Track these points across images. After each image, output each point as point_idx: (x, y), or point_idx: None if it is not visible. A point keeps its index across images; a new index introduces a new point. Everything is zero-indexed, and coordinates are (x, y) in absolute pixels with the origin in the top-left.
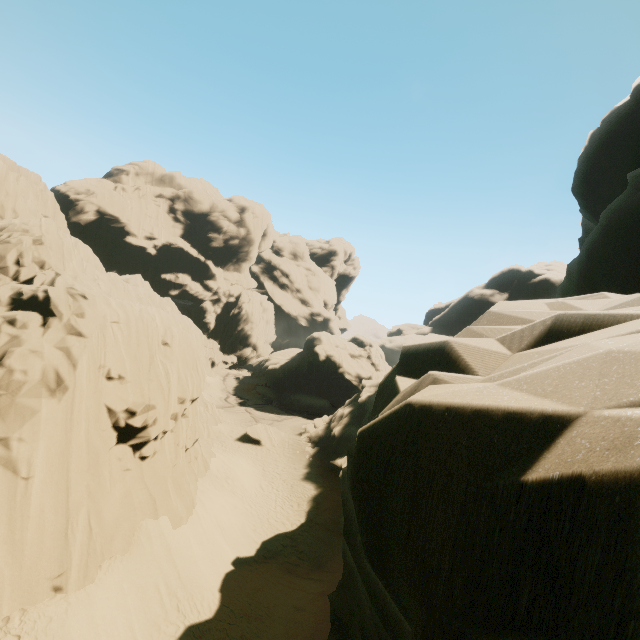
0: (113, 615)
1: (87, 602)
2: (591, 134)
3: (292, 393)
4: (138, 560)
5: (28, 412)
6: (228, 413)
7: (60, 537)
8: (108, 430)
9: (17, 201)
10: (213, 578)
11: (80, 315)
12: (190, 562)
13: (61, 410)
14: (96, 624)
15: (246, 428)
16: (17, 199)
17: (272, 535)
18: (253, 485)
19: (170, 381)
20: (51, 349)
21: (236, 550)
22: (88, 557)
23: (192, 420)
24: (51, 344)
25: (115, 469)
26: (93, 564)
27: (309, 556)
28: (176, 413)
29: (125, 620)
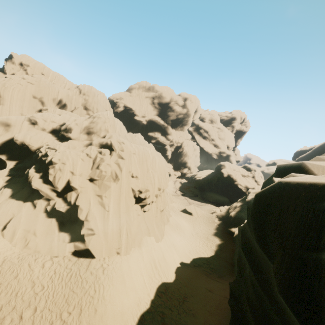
0: (136, 268)
1: (127, 260)
2: None
3: (208, 192)
4: (143, 251)
5: (107, 187)
6: (176, 198)
7: (118, 235)
8: (132, 198)
9: (98, 105)
10: (172, 267)
11: (122, 150)
12: (162, 258)
13: (117, 187)
14: (131, 269)
15: (185, 206)
16: (98, 104)
17: (197, 257)
18: (188, 233)
19: (155, 180)
20: (113, 163)
21: (181, 258)
22: (127, 244)
23: (163, 198)
24: (113, 162)
25: (134, 214)
26: (128, 248)
27: (216, 271)
28: (157, 194)
29: (140, 271)
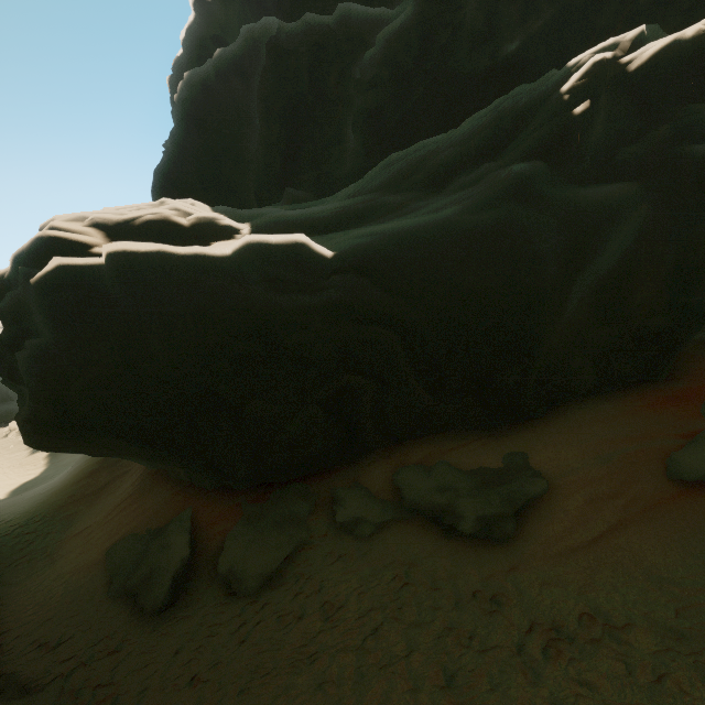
0: None
1: None
2: (168, 80)
3: None
4: None
5: None
6: None
7: None
8: None
9: None
10: None
11: None
12: None
13: None
14: None
15: None
16: None
17: (18, 486)
18: None
19: None
20: None
21: None
22: None
23: None
24: None
25: None
26: None
27: (61, 473)
28: None
29: None
